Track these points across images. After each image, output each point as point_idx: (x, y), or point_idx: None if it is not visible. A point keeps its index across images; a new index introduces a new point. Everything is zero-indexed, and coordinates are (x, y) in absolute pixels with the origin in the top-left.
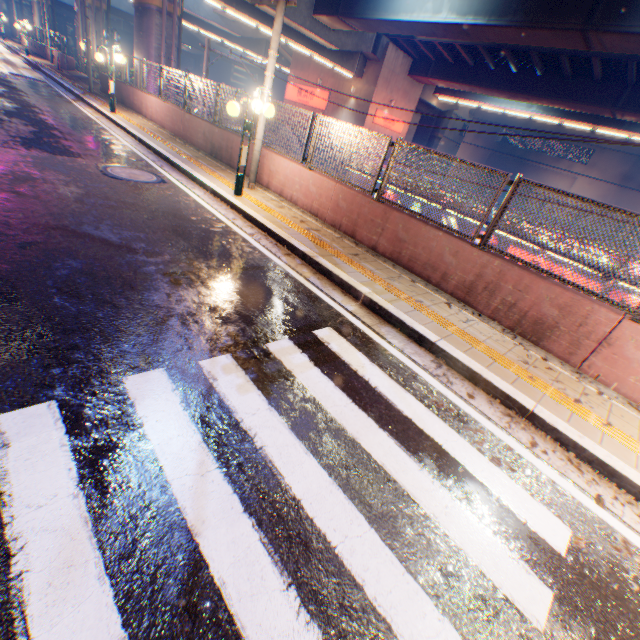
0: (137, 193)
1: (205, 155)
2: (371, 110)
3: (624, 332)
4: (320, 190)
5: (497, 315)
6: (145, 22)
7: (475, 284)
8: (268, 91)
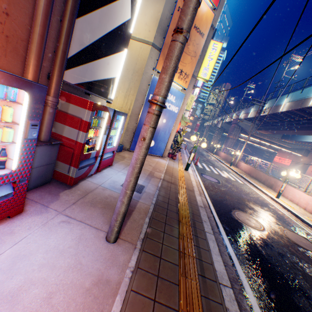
0: (213, 161)
1: (228, 162)
2: (309, 167)
3: (280, 183)
4: (246, 167)
5: (266, 184)
6: (227, 140)
7: (264, 180)
8: (241, 151)
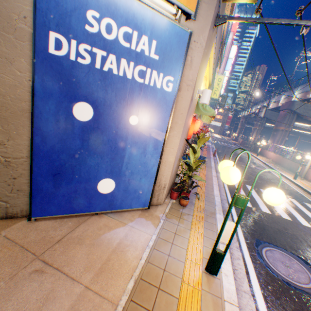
0: (262, 172)
1: (285, 169)
2: None
3: None
4: None
5: None
6: (275, 133)
7: None
8: None
